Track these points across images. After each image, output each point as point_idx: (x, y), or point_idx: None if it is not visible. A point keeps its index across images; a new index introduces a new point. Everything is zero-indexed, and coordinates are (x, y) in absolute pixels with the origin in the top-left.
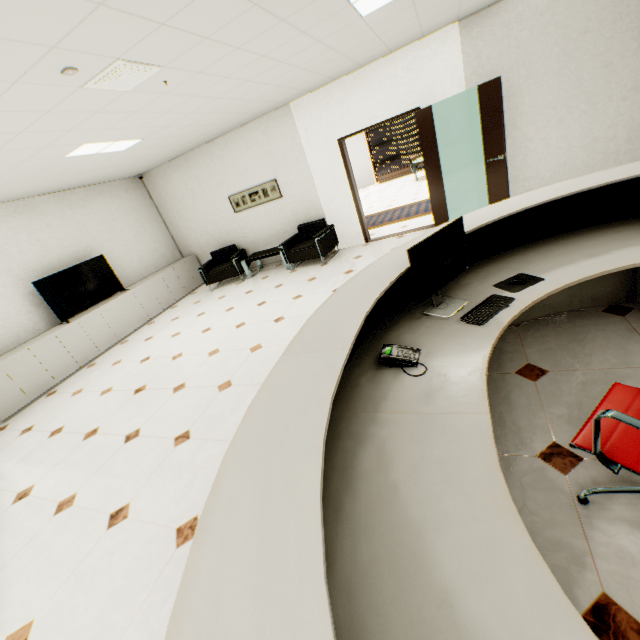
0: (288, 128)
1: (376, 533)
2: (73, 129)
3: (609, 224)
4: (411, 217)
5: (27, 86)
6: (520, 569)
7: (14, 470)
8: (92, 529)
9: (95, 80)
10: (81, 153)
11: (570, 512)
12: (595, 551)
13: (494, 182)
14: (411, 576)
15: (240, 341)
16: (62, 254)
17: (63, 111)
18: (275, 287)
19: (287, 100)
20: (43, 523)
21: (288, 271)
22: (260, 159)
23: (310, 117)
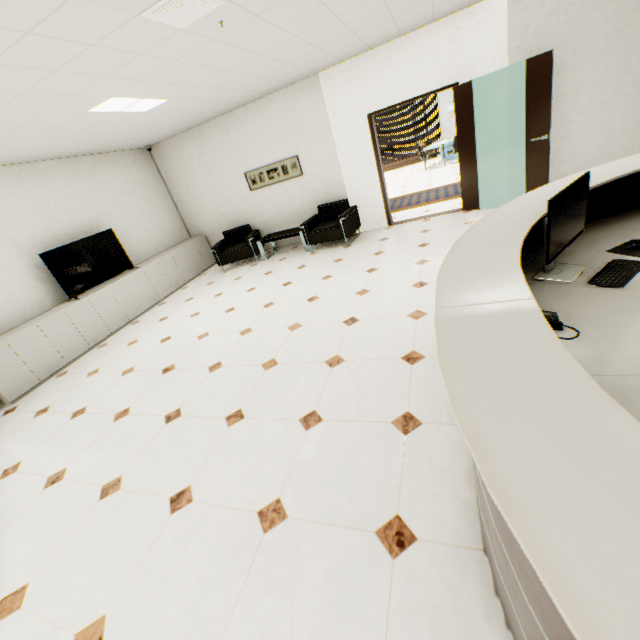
0: (315, 100)
1: None
2: (108, 74)
3: None
4: (432, 202)
5: (84, 3)
6: None
7: (37, 453)
8: (152, 514)
9: (155, 7)
10: (104, 109)
11: None
12: None
13: (533, 163)
14: None
15: (274, 320)
16: (69, 226)
17: (107, 47)
18: (297, 268)
19: (318, 69)
20: (88, 508)
21: (308, 253)
22: (282, 133)
23: (339, 89)
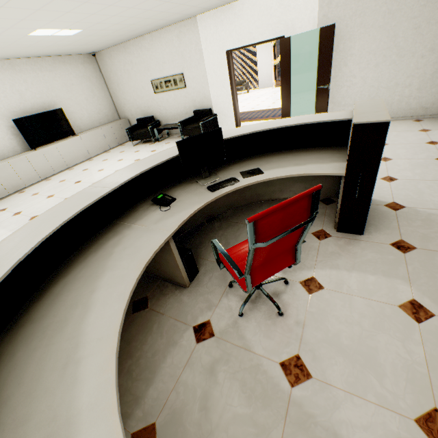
0: (194, 35)
1: (91, 268)
2: (25, 19)
3: (327, 147)
4: (274, 118)
5: None
6: (124, 285)
7: None
8: None
9: None
10: (39, 34)
11: (222, 289)
12: (219, 305)
13: (319, 104)
14: (89, 282)
15: None
16: (34, 103)
17: (12, 7)
18: None
19: (193, 13)
20: None
21: None
22: (174, 56)
23: (209, 30)
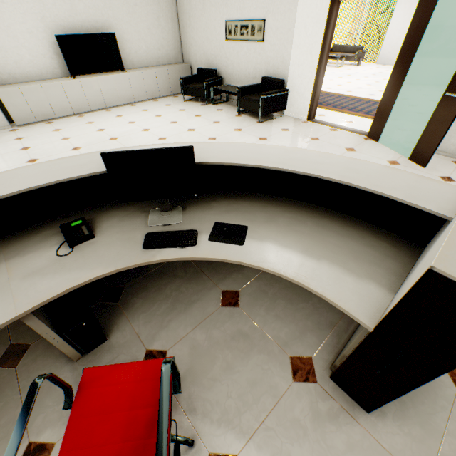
0: None
1: None
2: None
3: (385, 232)
4: (367, 116)
5: None
6: None
7: None
8: None
9: None
10: None
11: None
12: None
13: (437, 121)
14: None
15: None
16: (85, 20)
17: None
18: (213, 122)
19: None
20: None
21: (236, 113)
22: None
23: None
